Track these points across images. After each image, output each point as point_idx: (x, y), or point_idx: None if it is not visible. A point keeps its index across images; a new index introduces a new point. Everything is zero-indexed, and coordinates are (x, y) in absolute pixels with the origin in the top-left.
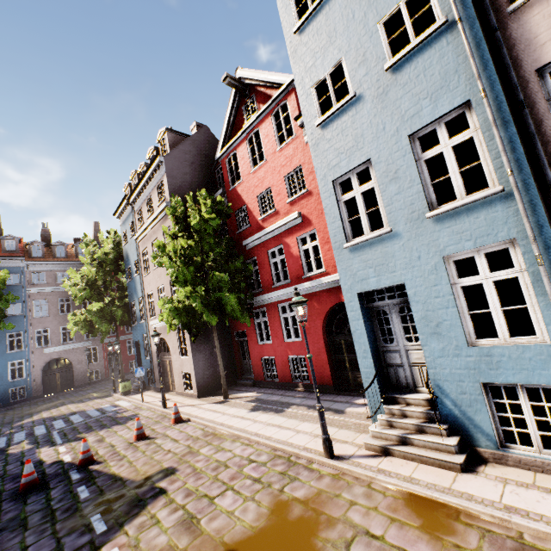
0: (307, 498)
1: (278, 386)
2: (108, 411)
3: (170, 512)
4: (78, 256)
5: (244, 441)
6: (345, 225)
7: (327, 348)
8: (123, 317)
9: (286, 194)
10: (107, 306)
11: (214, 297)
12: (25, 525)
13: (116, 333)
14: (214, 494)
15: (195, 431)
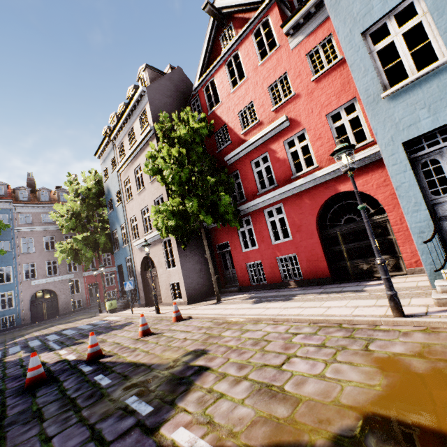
0: (416, 352)
1: (267, 288)
2: (100, 324)
3: (231, 385)
4: (60, 201)
5: (267, 322)
6: (380, 76)
7: (321, 242)
8: (106, 244)
9: (270, 103)
10: (91, 234)
11: (208, 200)
12: (40, 416)
13: (99, 261)
14: (277, 363)
15: (204, 323)
